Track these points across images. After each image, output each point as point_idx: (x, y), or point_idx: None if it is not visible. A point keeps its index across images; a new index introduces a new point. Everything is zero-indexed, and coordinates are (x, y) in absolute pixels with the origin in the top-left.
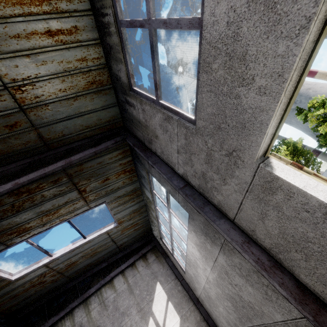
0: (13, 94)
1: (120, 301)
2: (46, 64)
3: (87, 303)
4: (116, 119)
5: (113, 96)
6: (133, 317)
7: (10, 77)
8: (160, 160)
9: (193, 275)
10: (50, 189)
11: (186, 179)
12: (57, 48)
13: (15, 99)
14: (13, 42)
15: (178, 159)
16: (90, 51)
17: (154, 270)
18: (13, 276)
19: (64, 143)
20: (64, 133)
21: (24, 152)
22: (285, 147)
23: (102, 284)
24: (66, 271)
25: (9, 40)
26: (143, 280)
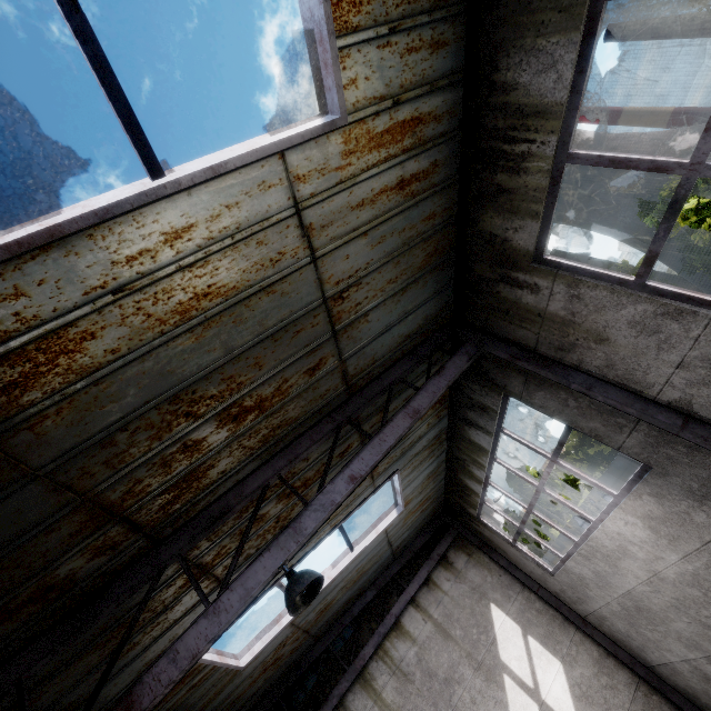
0: (329, 309)
1: (431, 658)
2: (383, 241)
3: (365, 678)
4: (445, 309)
5: (451, 269)
6: (470, 682)
7: (334, 279)
8: (594, 380)
9: (594, 575)
10: (333, 470)
11: (684, 408)
12: (404, 208)
13: (330, 317)
14: (352, 216)
15: (672, 377)
16: (442, 199)
17: (474, 583)
18: (239, 659)
19: (370, 378)
20: (375, 359)
21: (317, 410)
22: None
23: (385, 634)
24: (314, 625)
25: (349, 214)
26: (461, 606)
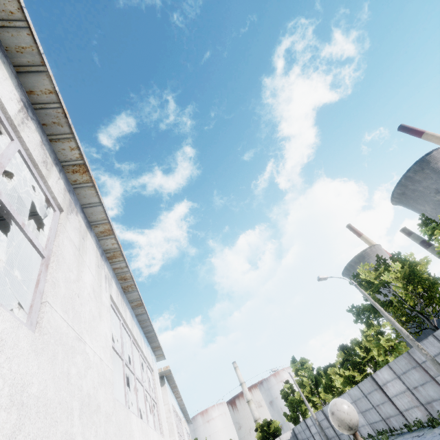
0: None
1: None
2: None
3: None
4: None
5: None
6: None
7: None
8: None
9: None
10: None
11: None
12: None
13: None
14: None
15: None
16: None
17: None
18: None
19: None
20: None
21: None
22: (399, 265)
23: None
24: None
25: None
26: None
